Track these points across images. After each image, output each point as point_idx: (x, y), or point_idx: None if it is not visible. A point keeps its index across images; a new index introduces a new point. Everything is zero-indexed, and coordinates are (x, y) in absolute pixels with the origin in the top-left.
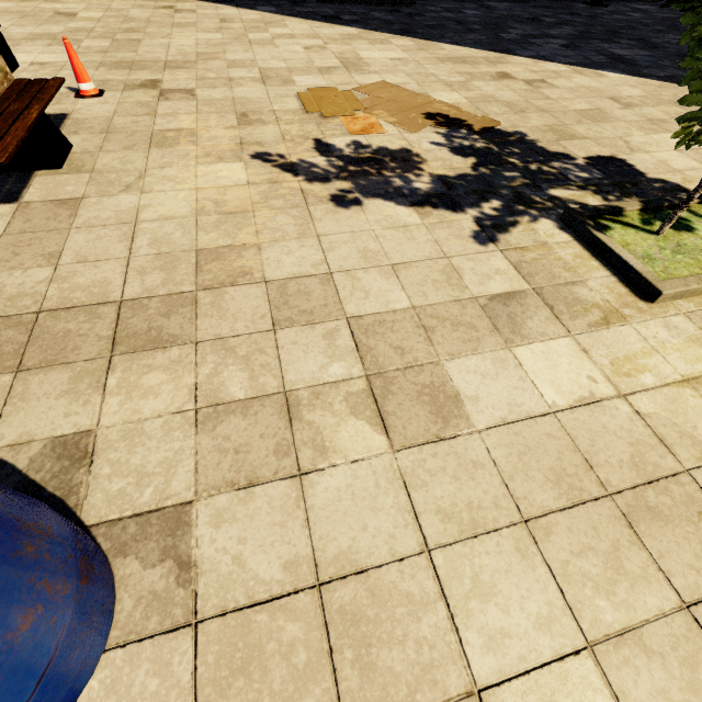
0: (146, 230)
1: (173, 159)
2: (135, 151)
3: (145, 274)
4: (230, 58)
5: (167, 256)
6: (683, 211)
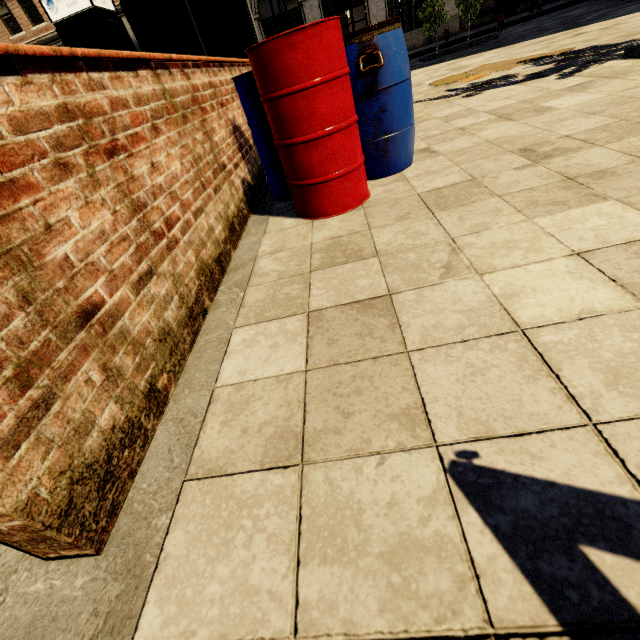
0: None
1: None
2: None
3: None
4: None
5: None
6: None
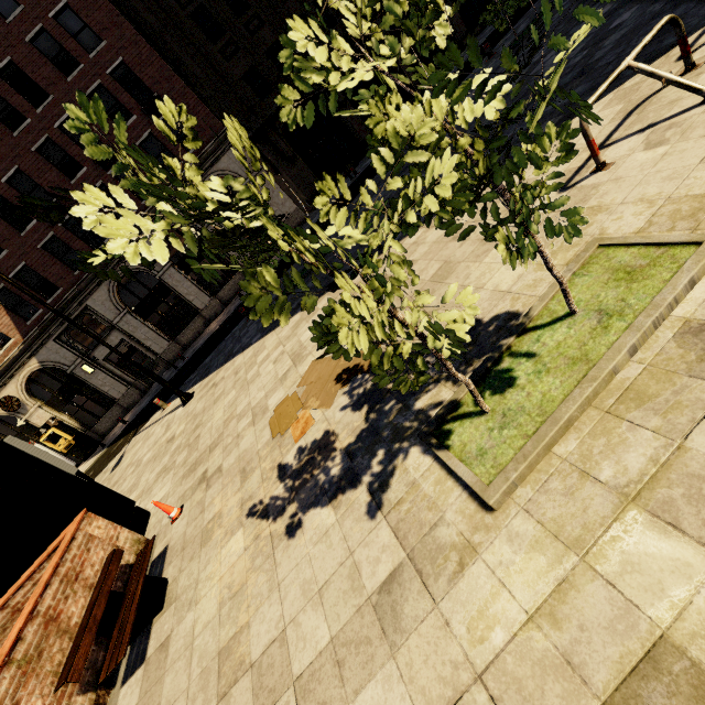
0: (197, 648)
1: (211, 553)
2: (194, 560)
3: (195, 701)
4: (238, 412)
5: (205, 671)
6: (478, 396)
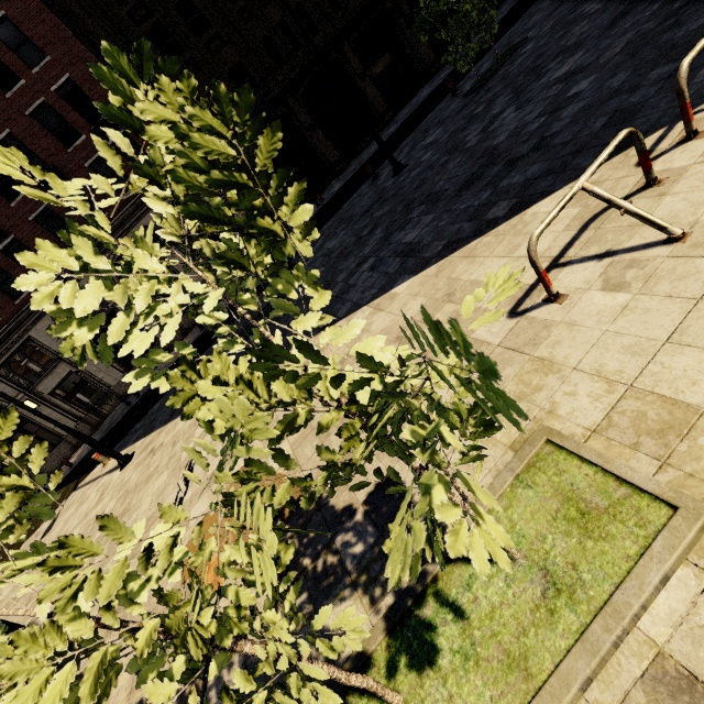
0: None
1: None
2: None
3: None
4: None
5: None
6: (383, 695)
